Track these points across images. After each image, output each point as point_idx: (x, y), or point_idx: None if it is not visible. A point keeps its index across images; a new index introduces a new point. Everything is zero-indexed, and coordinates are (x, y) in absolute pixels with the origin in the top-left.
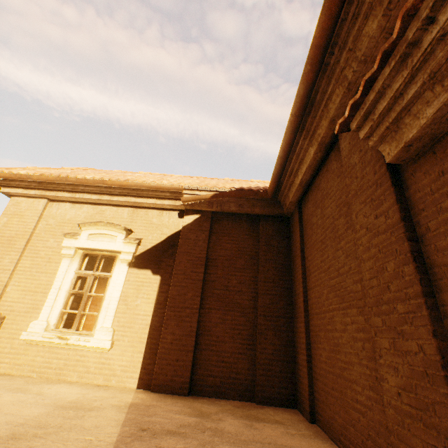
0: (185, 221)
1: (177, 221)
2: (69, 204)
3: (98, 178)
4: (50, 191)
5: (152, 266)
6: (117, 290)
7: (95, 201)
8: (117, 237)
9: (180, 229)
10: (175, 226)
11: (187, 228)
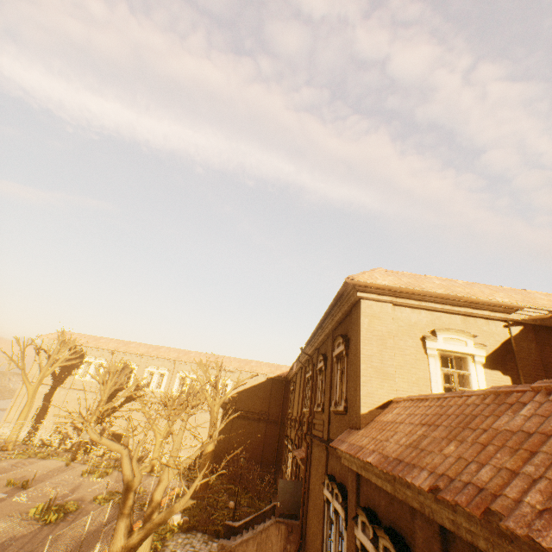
0: (513, 331)
1: (503, 330)
2: (408, 309)
3: (447, 292)
4: (399, 298)
5: (499, 368)
6: (483, 387)
7: (434, 308)
8: (467, 342)
9: (508, 338)
10: (503, 334)
11: (517, 337)
